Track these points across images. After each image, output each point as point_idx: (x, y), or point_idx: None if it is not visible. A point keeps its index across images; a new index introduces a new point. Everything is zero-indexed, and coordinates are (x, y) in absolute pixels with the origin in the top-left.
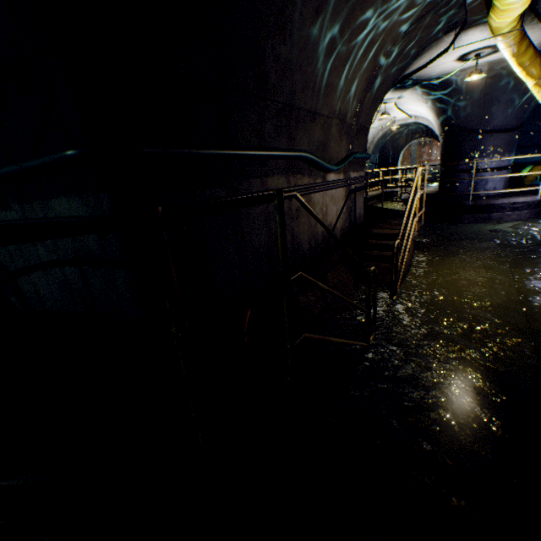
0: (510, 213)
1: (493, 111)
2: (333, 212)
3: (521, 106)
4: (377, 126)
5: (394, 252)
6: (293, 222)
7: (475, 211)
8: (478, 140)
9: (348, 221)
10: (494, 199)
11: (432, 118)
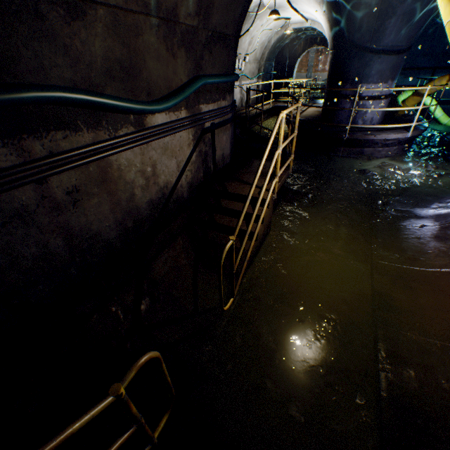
0: (381, 149)
1: (387, 25)
2: (171, 167)
3: (416, 22)
4: (272, 27)
5: (221, 265)
6: (65, 214)
7: (350, 145)
8: (366, 62)
9: (203, 169)
10: (370, 135)
11: (324, 26)
